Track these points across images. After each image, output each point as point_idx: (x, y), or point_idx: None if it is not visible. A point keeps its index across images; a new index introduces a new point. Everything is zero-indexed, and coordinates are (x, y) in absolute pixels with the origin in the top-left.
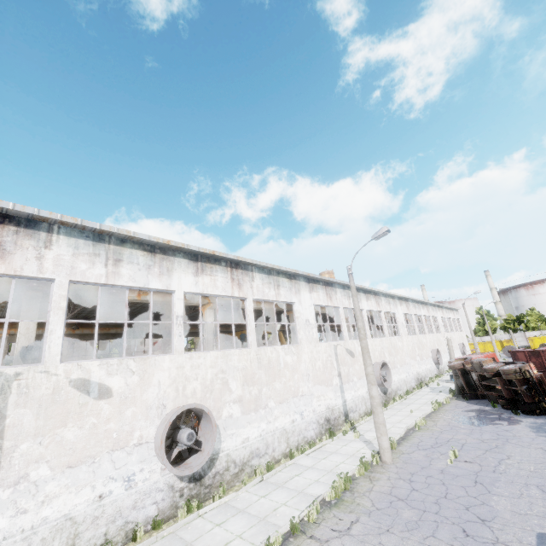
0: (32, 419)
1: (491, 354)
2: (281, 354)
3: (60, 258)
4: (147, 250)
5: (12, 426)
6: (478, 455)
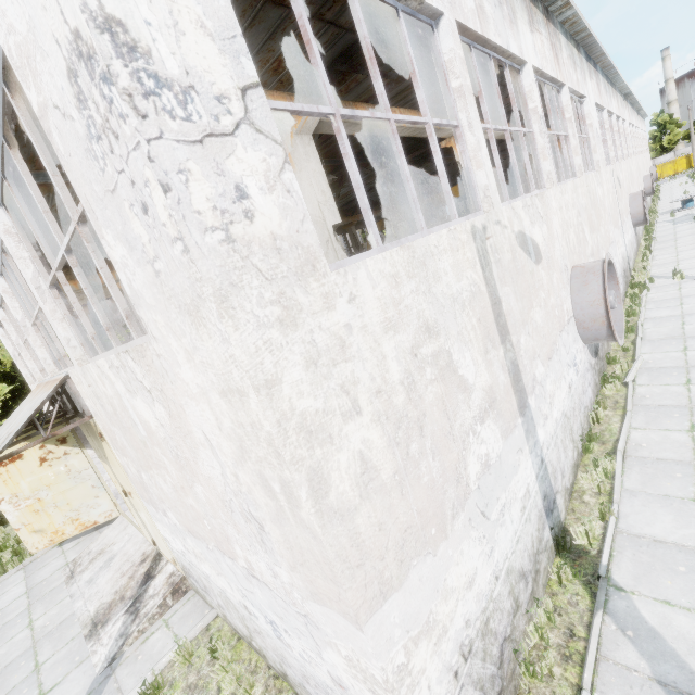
0: (514, 301)
1: None
2: (595, 185)
3: None
4: None
5: (507, 314)
6: None
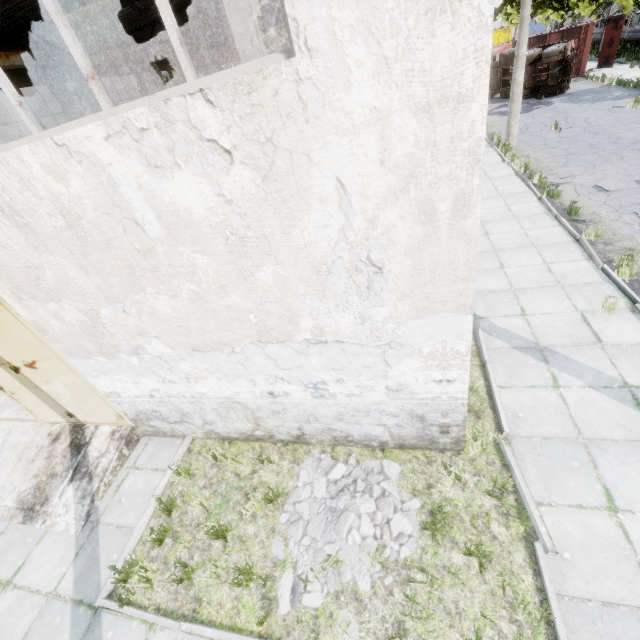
0: None
1: (508, 45)
2: None
3: None
4: None
5: None
6: (566, 124)
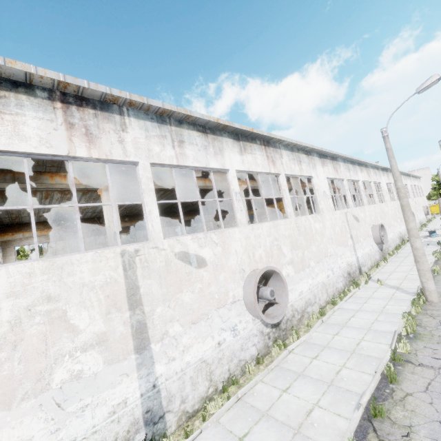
0: (158, 288)
1: None
2: (311, 222)
3: (137, 141)
4: (200, 131)
5: (145, 294)
6: None
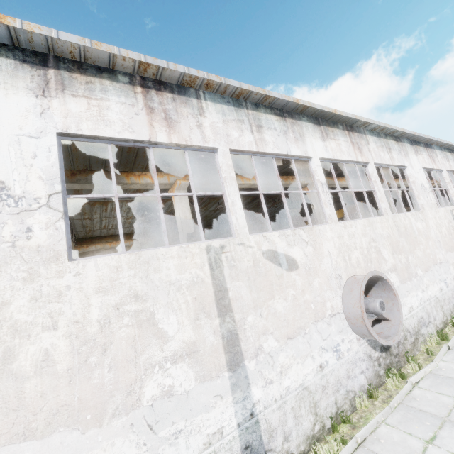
0: (247, 291)
1: None
2: (411, 221)
3: (215, 126)
4: (277, 114)
5: (234, 299)
6: None
